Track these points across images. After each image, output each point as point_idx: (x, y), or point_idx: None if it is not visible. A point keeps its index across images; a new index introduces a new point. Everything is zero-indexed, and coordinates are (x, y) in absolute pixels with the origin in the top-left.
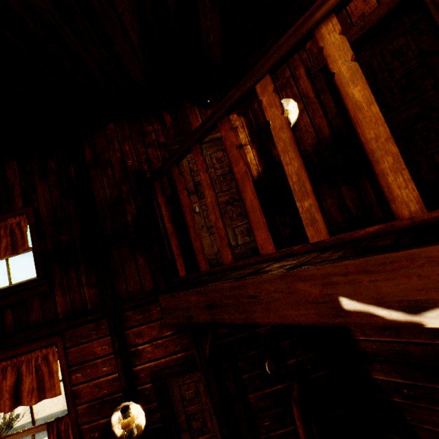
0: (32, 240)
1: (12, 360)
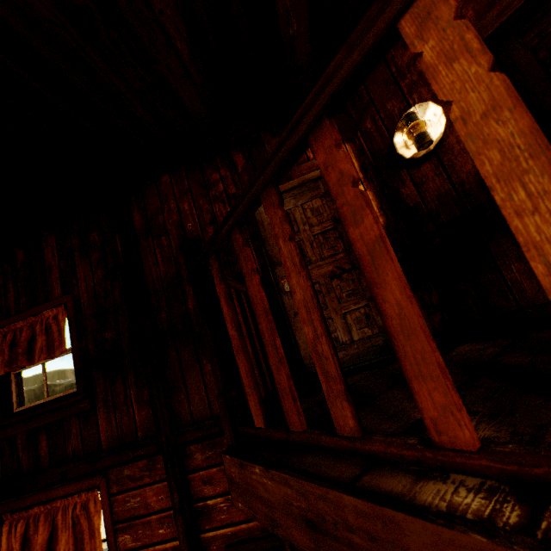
0: (71, 339)
1: (46, 506)
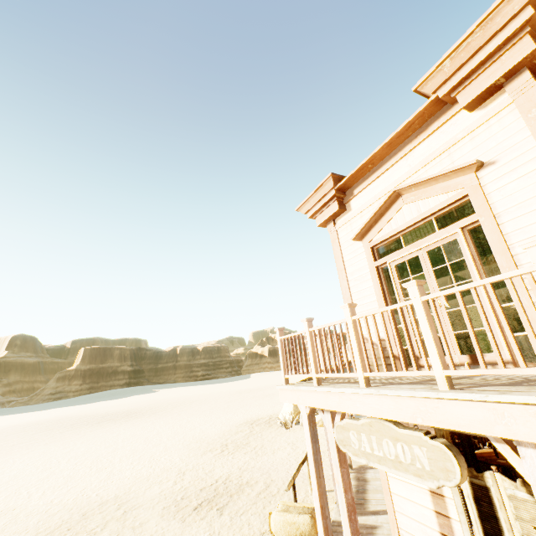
0: None
1: None
